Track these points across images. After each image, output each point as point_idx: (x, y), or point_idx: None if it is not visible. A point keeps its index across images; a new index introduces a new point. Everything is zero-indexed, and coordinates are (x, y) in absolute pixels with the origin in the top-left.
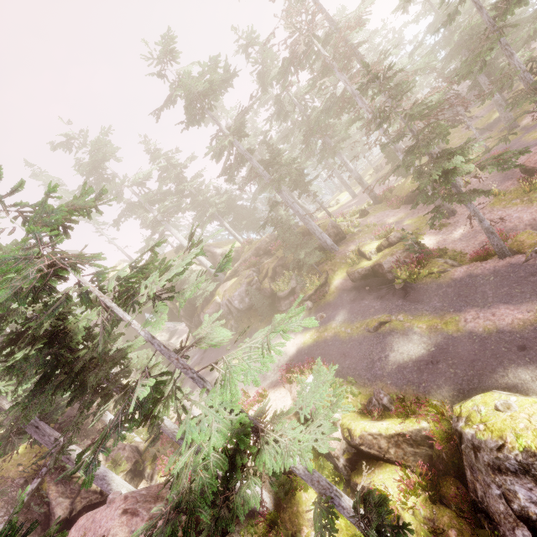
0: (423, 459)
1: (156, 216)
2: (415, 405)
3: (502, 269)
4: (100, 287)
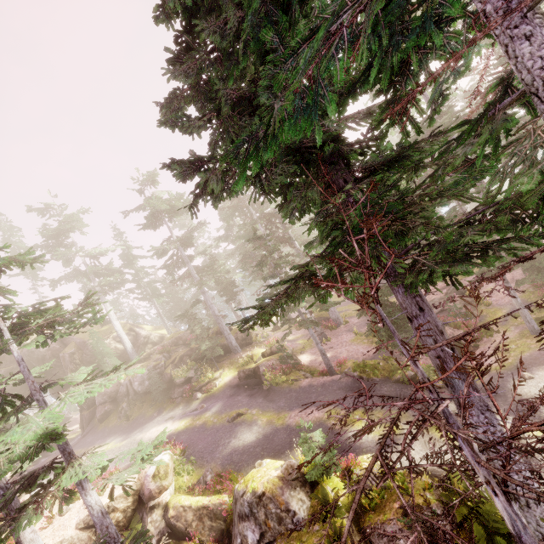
0: (216, 533)
1: (96, 286)
2: (226, 480)
3: (327, 383)
4: (3, 318)
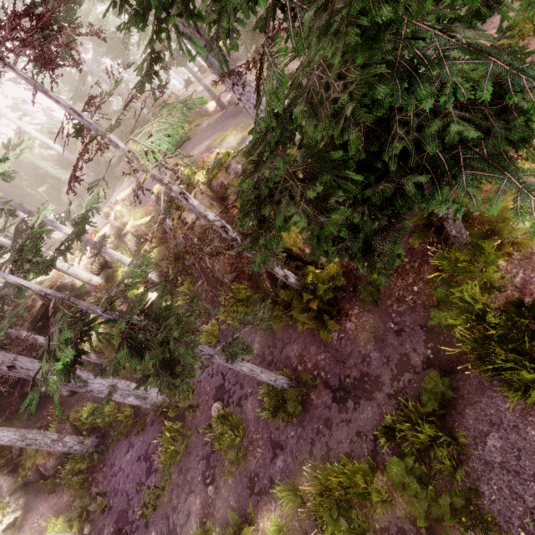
0: (162, 231)
1: None
2: None
3: (219, 118)
4: None
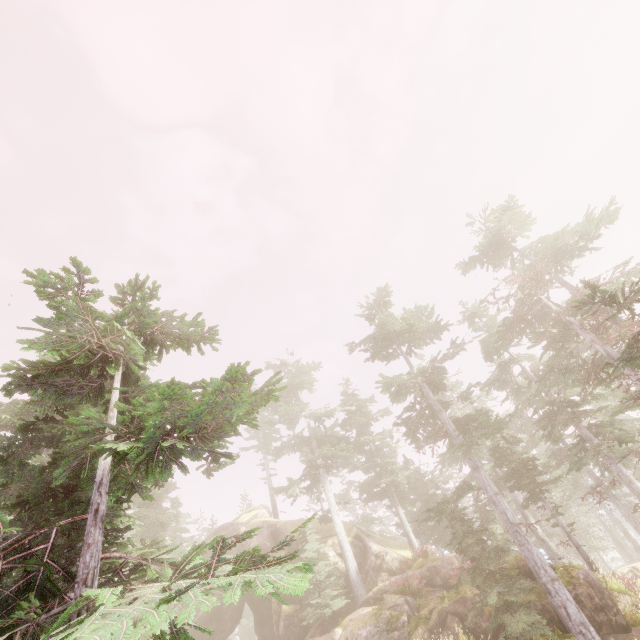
0: None
1: (317, 457)
2: None
3: None
4: None
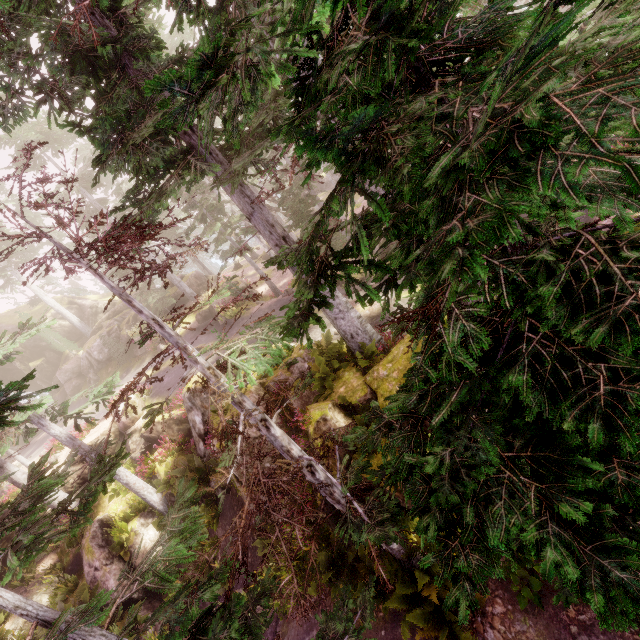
0: (184, 432)
1: None
2: None
3: (273, 304)
4: None
